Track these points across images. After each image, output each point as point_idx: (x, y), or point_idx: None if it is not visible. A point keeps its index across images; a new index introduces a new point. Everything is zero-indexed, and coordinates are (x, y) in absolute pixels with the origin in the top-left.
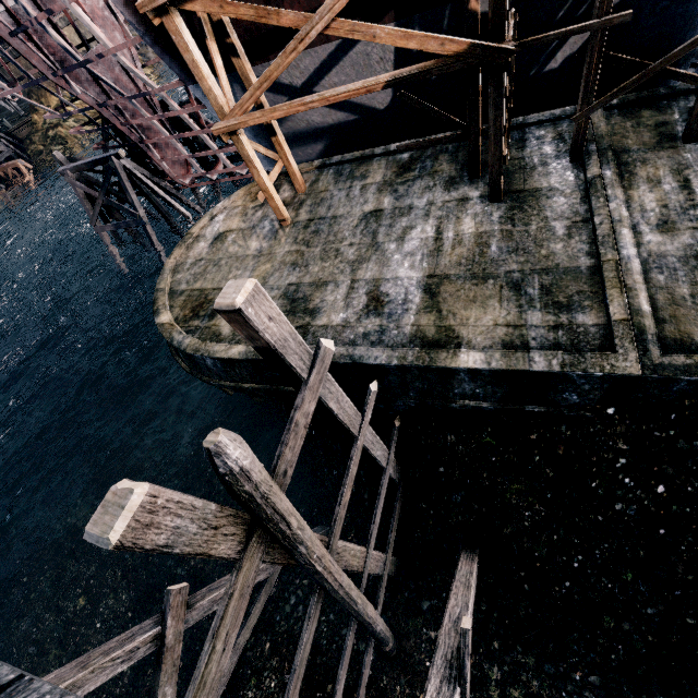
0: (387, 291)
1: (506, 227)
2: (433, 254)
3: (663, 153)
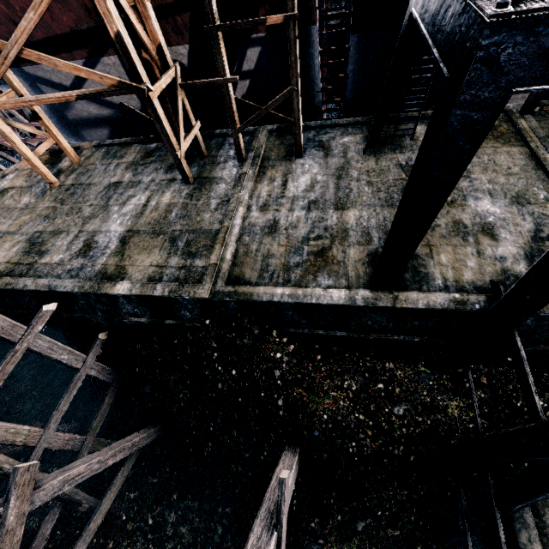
0: (98, 240)
1: (186, 201)
2: (137, 216)
3: (284, 163)
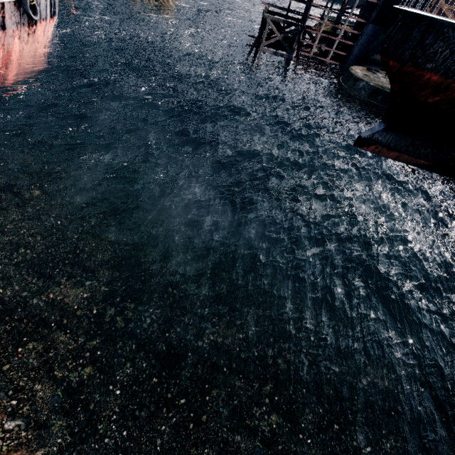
0: None
1: None
2: None
3: None
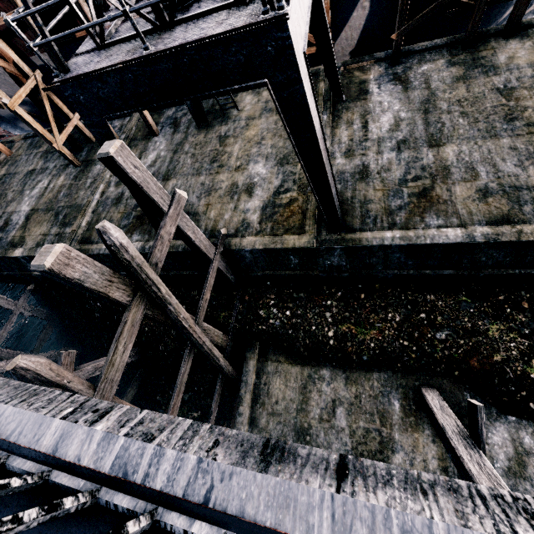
0: (13, 218)
1: (72, 182)
2: (40, 197)
3: (144, 142)
